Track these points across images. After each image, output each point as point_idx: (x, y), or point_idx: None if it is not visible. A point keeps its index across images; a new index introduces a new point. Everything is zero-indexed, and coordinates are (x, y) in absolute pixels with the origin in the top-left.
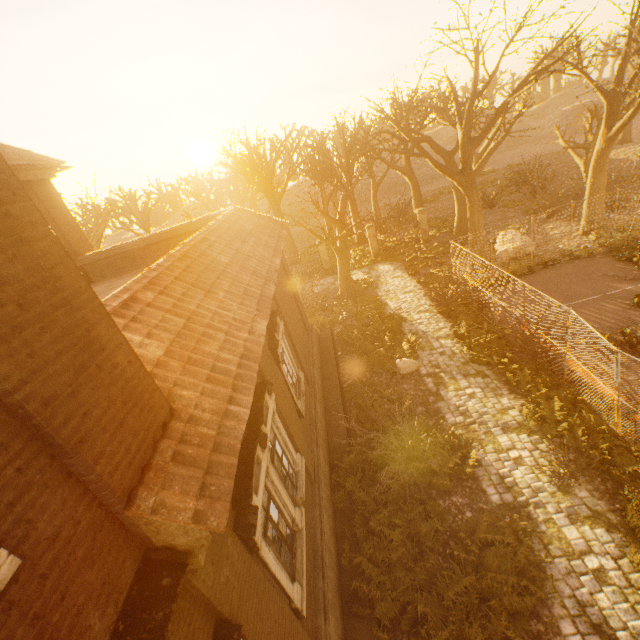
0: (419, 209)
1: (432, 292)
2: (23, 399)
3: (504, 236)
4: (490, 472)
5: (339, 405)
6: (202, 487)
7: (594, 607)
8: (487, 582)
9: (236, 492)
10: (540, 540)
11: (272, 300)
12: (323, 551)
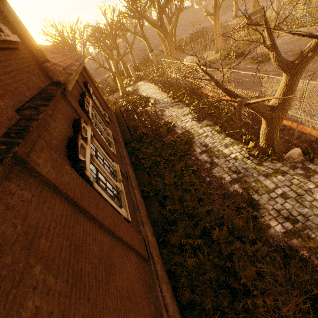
0: (151, 54)
1: (160, 86)
2: (7, 15)
3: (186, 59)
4: (179, 127)
5: (126, 129)
6: (64, 68)
7: (204, 142)
8: (176, 147)
9: (80, 105)
10: (192, 135)
11: (85, 80)
12: (123, 155)
